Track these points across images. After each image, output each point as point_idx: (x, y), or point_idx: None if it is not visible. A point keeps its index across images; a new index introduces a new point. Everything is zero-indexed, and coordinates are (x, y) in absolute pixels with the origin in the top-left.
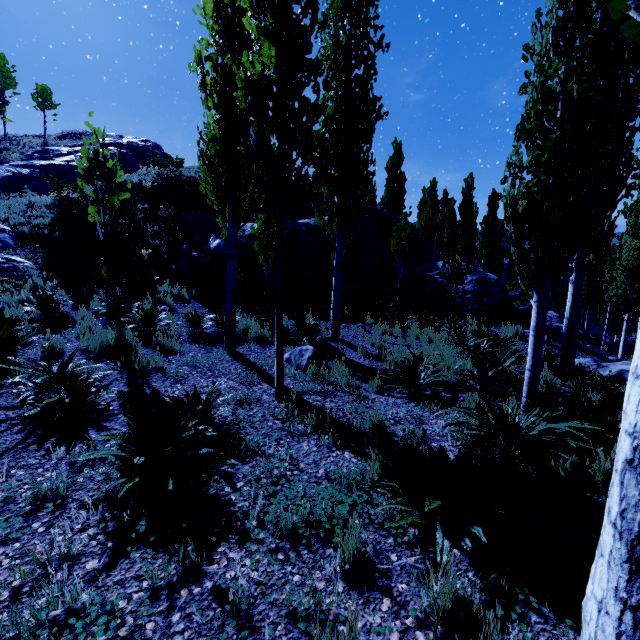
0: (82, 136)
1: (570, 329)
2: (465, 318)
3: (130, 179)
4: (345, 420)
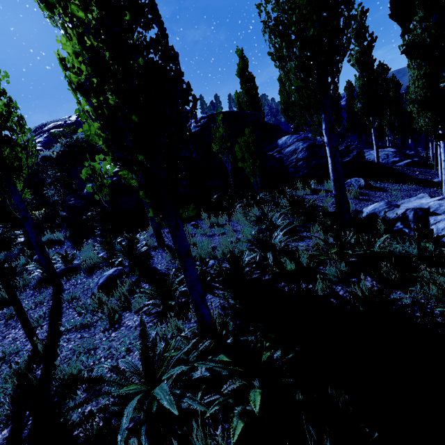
0: (45, 126)
1: (337, 189)
2: (295, 184)
3: (45, 154)
4: (63, 367)
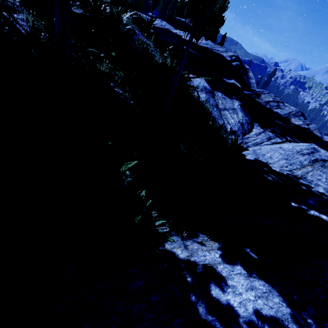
0: None
1: None
2: None
3: None
4: None
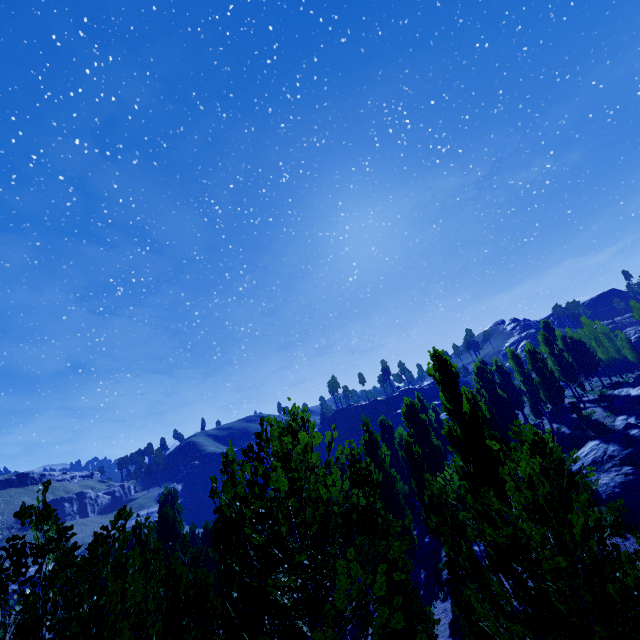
0: None
1: None
2: None
3: None
4: None
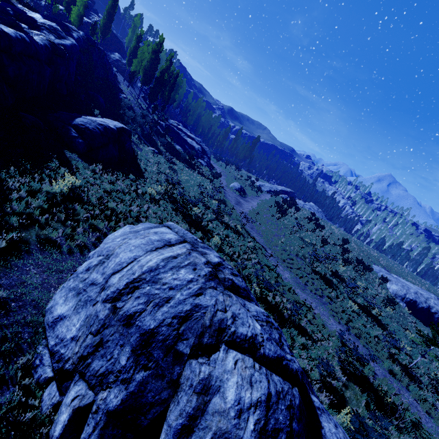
0: None
1: None
2: None
3: None
4: None
